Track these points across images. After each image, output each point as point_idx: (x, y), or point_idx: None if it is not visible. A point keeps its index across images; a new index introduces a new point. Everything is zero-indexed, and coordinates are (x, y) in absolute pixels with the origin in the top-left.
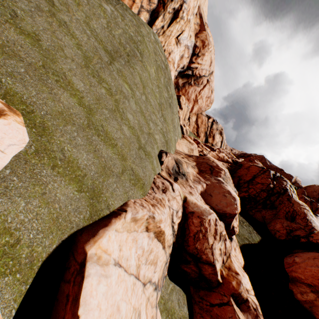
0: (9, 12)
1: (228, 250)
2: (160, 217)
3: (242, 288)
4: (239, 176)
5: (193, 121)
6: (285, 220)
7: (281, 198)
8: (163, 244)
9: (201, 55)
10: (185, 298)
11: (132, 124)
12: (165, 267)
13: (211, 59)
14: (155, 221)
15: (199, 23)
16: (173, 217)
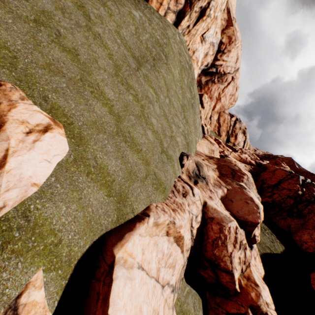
0: (54, 32)
1: (248, 259)
2: (180, 222)
3: (261, 301)
4: (263, 179)
5: (215, 119)
6: (314, 231)
7: (311, 207)
8: (181, 249)
9: (227, 51)
10: (200, 303)
11: (156, 128)
12: (182, 270)
13: (237, 55)
14: (175, 226)
15: (226, 18)
16: (192, 221)
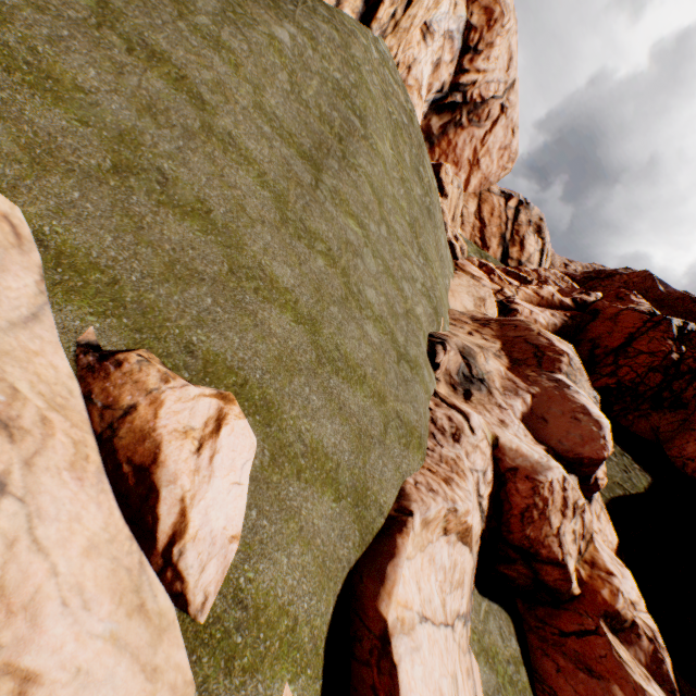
0: (154, 178)
1: (588, 528)
2: (465, 506)
3: (622, 601)
4: (592, 338)
5: (471, 213)
6: None
7: None
8: (470, 546)
9: (485, 47)
10: (510, 623)
11: (378, 309)
12: (472, 577)
13: (510, 51)
14: (457, 514)
15: None
16: (479, 486)
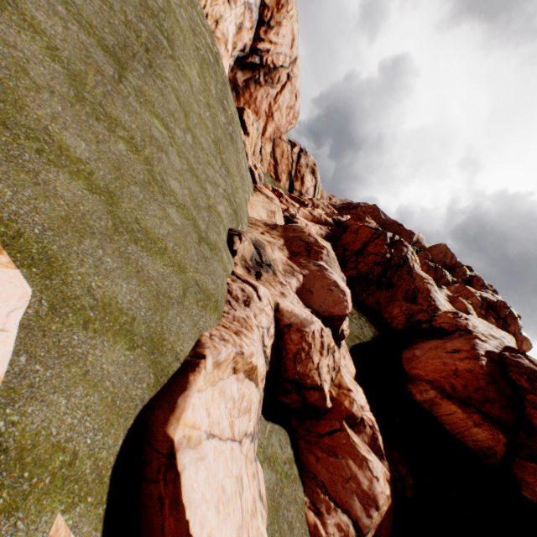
0: None
1: (337, 363)
2: (250, 349)
3: (356, 406)
4: (344, 245)
5: (268, 153)
6: (404, 302)
7: (401, 272)
8: (256, 382)
9: (275, 24)
10: (287, 436)
11: (181, 199)
12: (259, 407)
13: (293, 33)
14: (244, 357)
15: None
16: (264, 338)
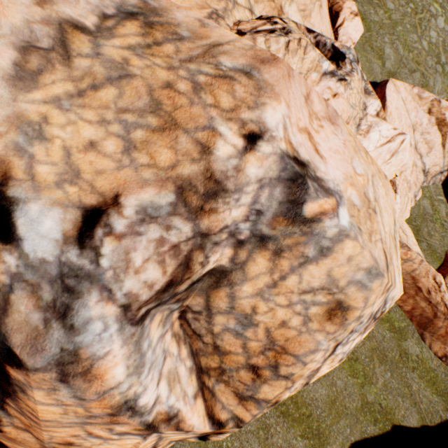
0: None
1: None
2: (446, 103)
3: None
4: None
5: None
6: None
7: None
8: (442, 141)
9: None
10: None
11: (433, 42)
12: (438, 178)
13: None
14: (439, 106)
15: None
16: None
